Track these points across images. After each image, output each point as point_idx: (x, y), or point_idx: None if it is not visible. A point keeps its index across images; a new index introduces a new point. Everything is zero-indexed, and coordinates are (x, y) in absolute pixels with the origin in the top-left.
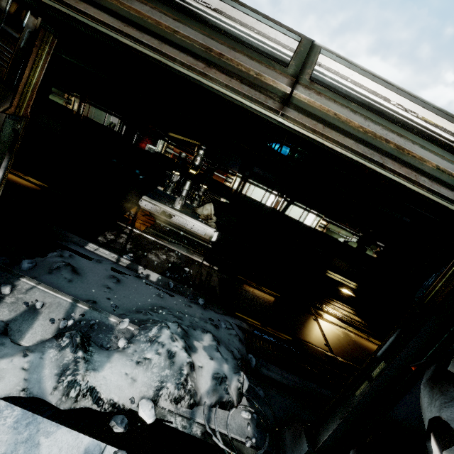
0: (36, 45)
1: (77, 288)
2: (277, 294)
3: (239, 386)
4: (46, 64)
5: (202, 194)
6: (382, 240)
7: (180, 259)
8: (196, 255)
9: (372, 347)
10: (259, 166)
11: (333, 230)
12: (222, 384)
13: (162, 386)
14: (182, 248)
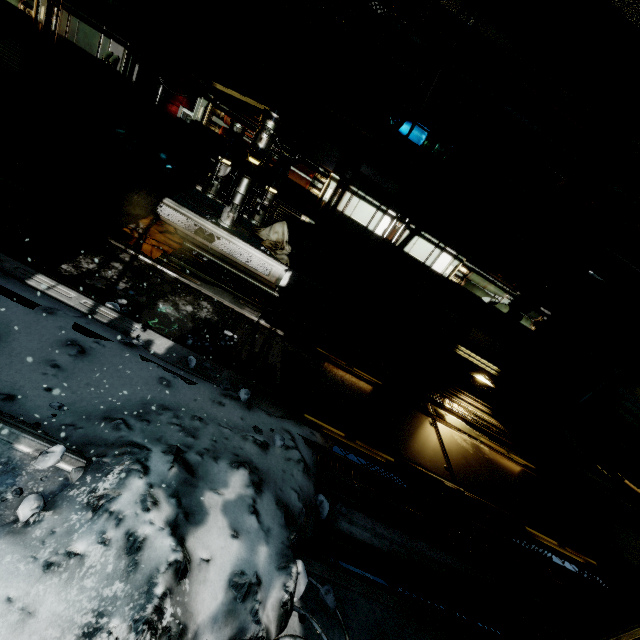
0: None
1: None
2: (378, 380)
3: (285, 600)
4: None
5: (268, 204)
6: (549, 306)
7: (219, 315)
8: (250, 308)
9: (513, 470)
10: (370, 163)
11: (476, 284)
12: (247, 601)
13: (98, 628)
14: (225, 295)
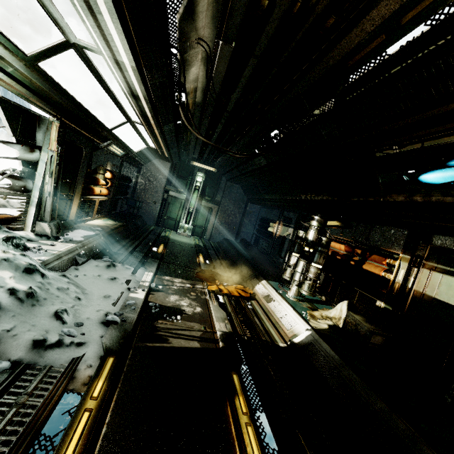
0: (53, 127)
1: (92, 268)
2: None
3: None
4: (58, 132)
5: (311, 275)
6: None
7: (195, 314)
8: (225, 325)
9: None
10: (443, 232)
11: None
12: None
13: None
14: (221, 314)
